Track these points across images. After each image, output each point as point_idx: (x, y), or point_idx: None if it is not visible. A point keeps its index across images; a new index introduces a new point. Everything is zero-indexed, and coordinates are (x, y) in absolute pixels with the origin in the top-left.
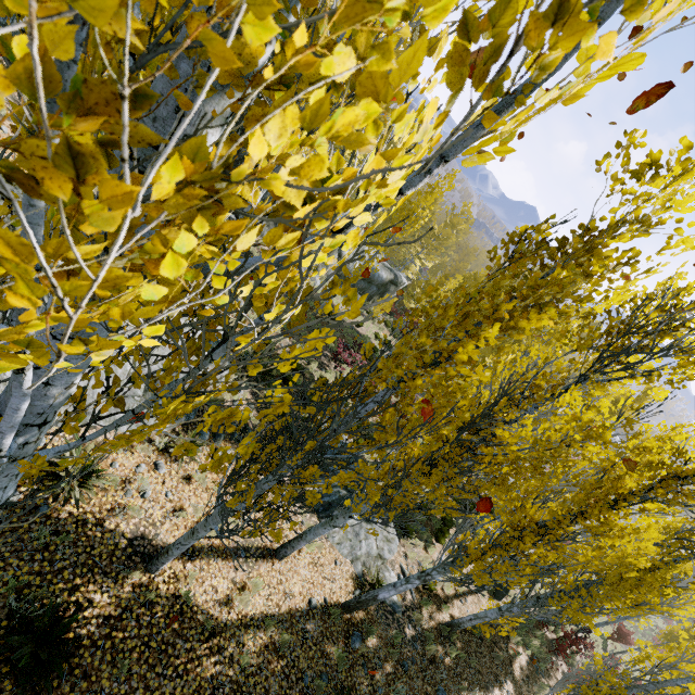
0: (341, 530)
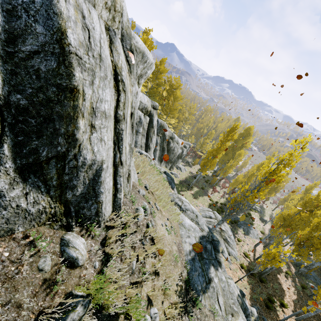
0: (251, 235)
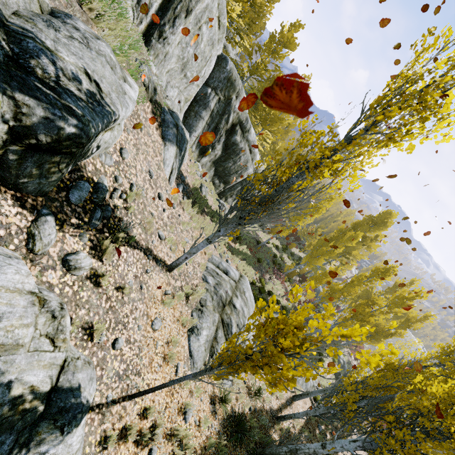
0: (301, 378)
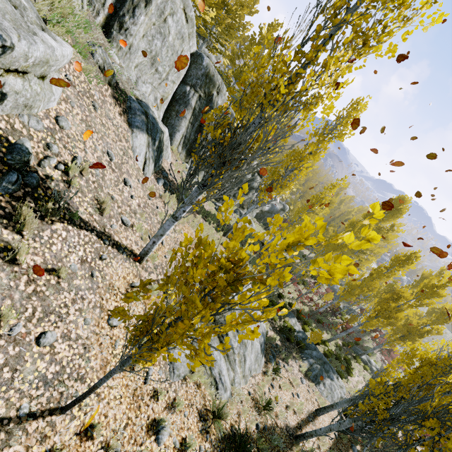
0: (325, 389)
